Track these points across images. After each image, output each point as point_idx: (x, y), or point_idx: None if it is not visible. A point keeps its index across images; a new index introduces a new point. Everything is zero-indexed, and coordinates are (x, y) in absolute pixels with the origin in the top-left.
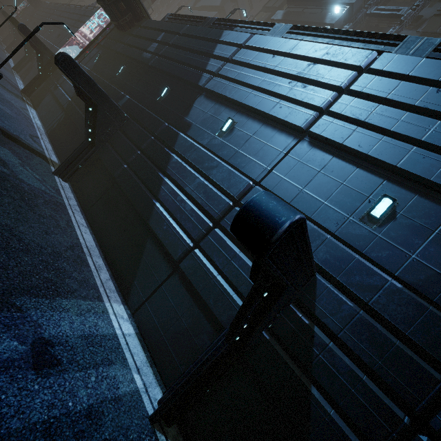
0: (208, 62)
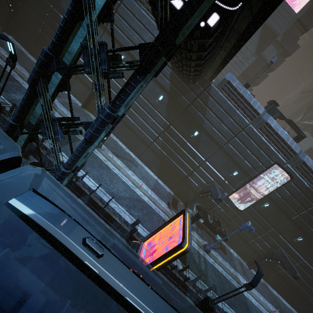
0: None
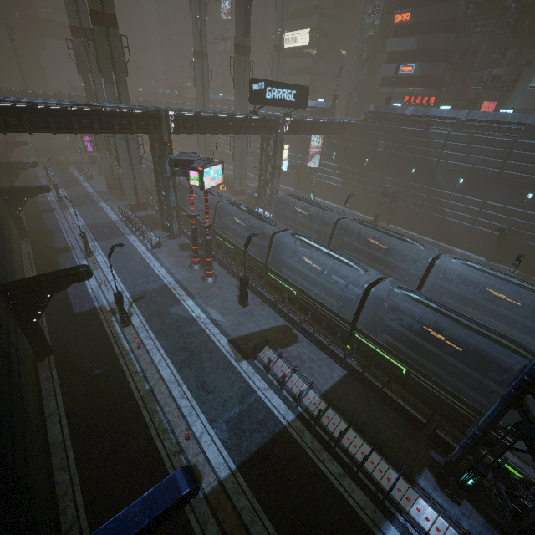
0: (430, 152)
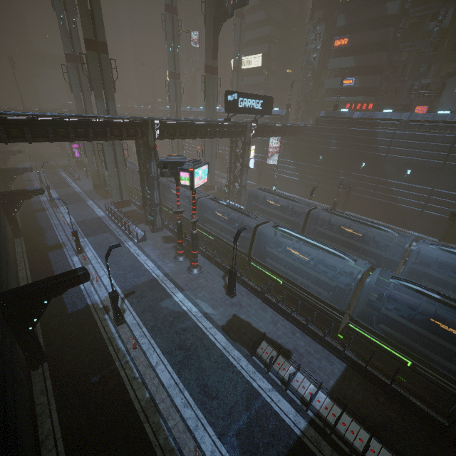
0: (378, 149)
